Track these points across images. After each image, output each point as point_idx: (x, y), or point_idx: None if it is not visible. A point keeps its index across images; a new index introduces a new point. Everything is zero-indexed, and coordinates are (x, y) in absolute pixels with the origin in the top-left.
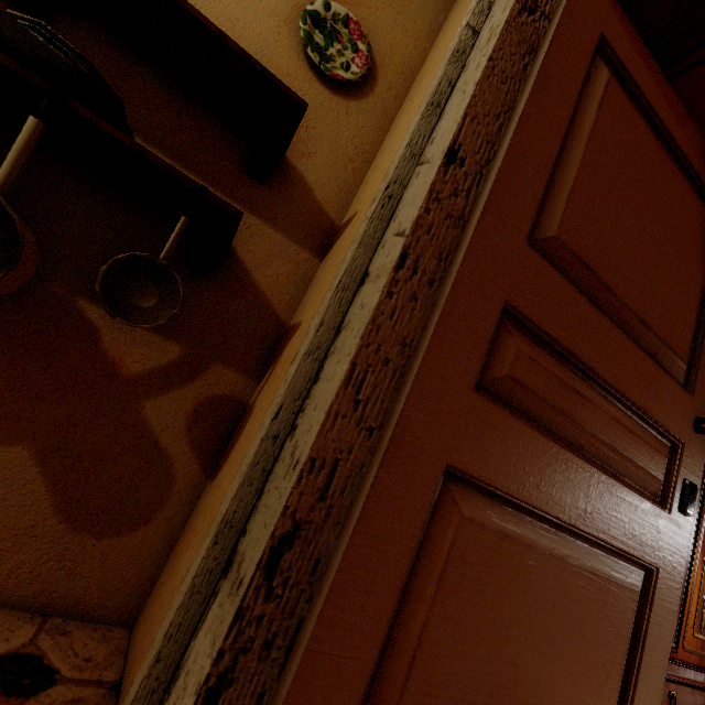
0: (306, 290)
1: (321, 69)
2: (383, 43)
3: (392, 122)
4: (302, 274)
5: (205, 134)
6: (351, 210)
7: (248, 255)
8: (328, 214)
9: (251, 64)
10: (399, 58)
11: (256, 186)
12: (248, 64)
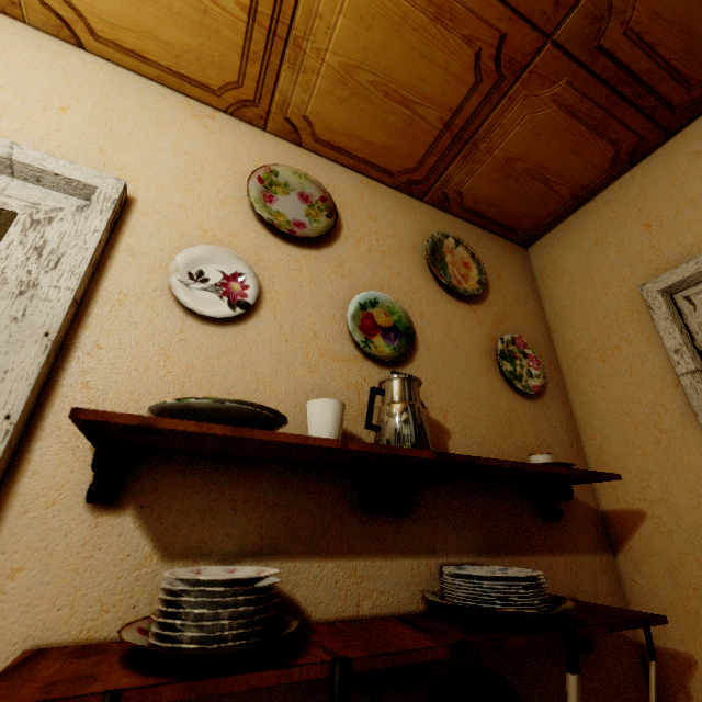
0: (623, 592)
1: (519, 388)
2: (527, 334)
3: (566, 390)
4: (613, 580)
5: (510, 510)
6: (614, 499)
7: (584, 596)
8: (590, 506)
9: (588, 476)
10: (539, 337)
11: (552, 526)
12: (584, 476)
